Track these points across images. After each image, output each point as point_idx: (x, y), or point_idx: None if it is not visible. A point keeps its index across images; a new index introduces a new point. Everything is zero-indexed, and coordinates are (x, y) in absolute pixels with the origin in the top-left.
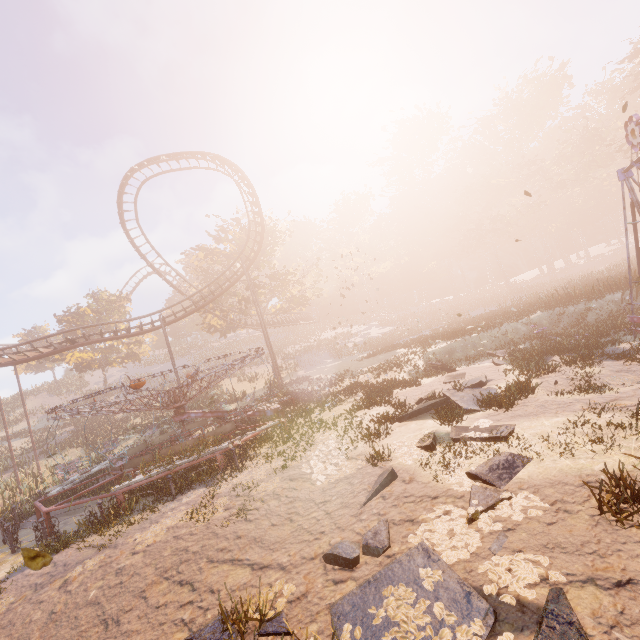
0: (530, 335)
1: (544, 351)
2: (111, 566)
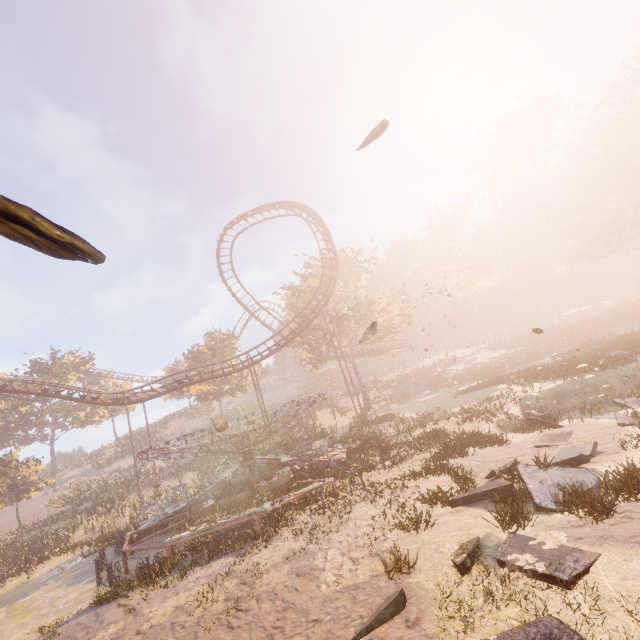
0: None
1: None
2: None
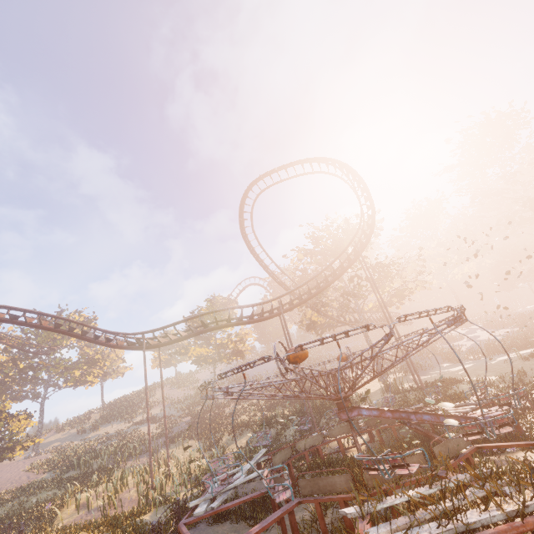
0: None
1: None
2: None
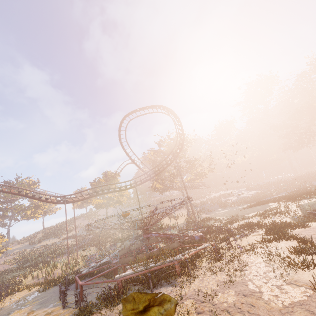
0: None
1: None
2: None
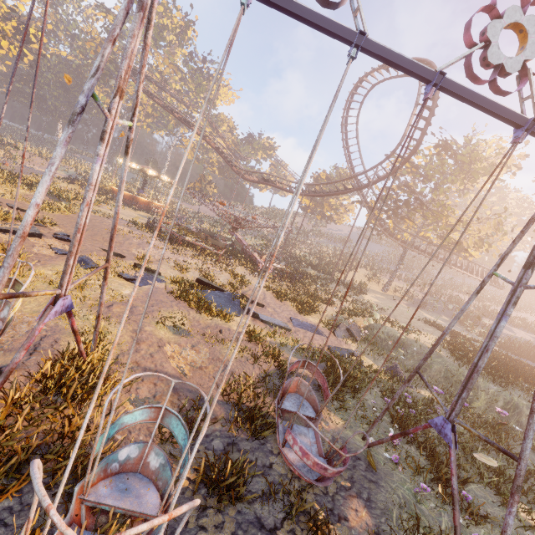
0: (493, 419)
1: (335, 364)
2: (106, 222)
